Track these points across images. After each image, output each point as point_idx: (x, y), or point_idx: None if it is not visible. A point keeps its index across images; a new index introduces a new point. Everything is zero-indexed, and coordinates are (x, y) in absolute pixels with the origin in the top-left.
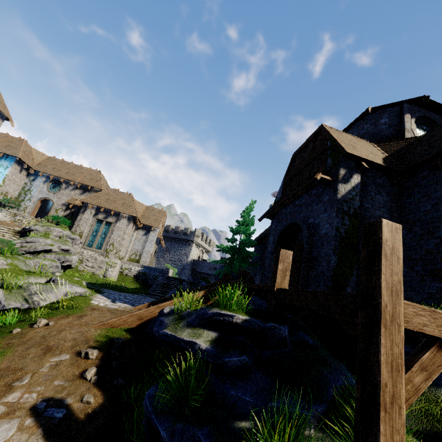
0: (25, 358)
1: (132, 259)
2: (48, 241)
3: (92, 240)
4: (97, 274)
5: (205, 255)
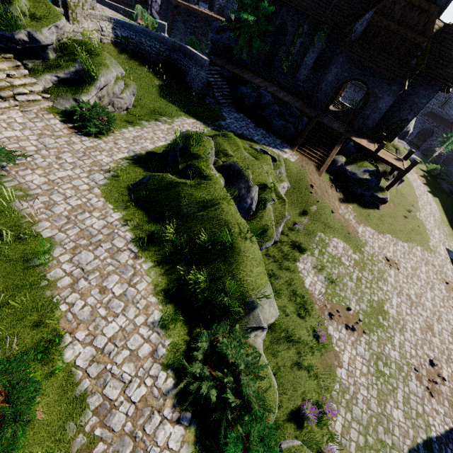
0: (327, 197)
1: None
2: (114, 73)
3: None
4: None
5: None
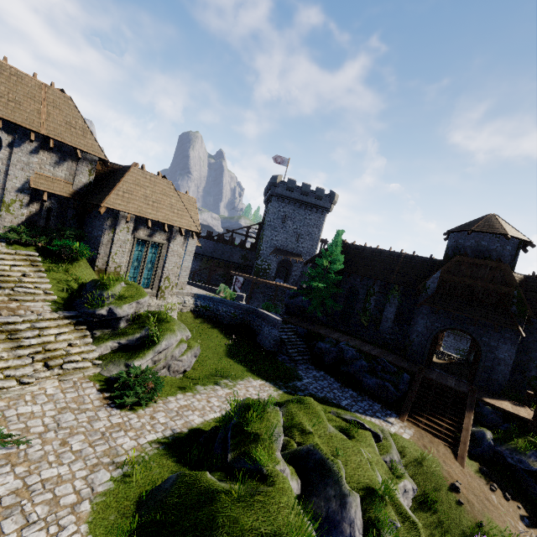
0: (494, 512)
1: None
2: (179, 337)
3: (133, 276)
4: None
5: None
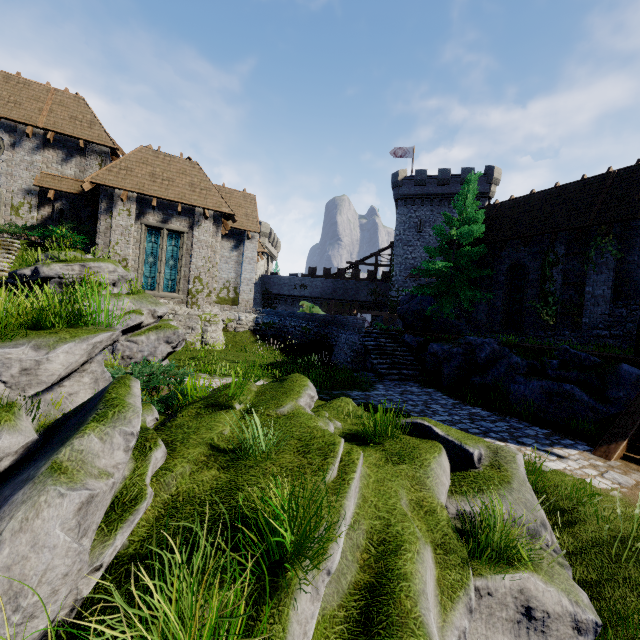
0: None
1: (223, 298)
2: (125, 304)
3: (150, 275)
4: (188, 342)
5: (270, 265)
